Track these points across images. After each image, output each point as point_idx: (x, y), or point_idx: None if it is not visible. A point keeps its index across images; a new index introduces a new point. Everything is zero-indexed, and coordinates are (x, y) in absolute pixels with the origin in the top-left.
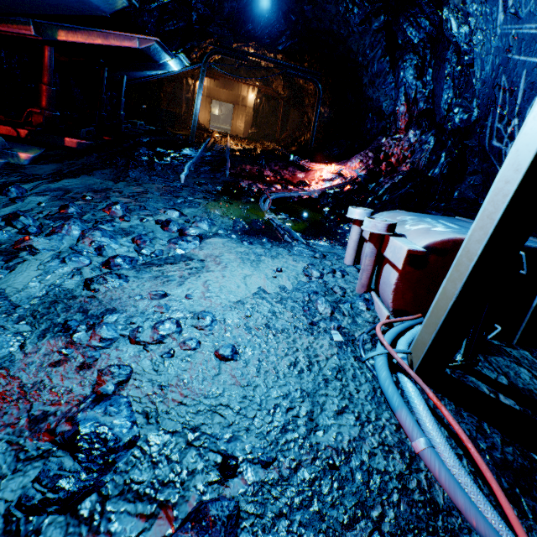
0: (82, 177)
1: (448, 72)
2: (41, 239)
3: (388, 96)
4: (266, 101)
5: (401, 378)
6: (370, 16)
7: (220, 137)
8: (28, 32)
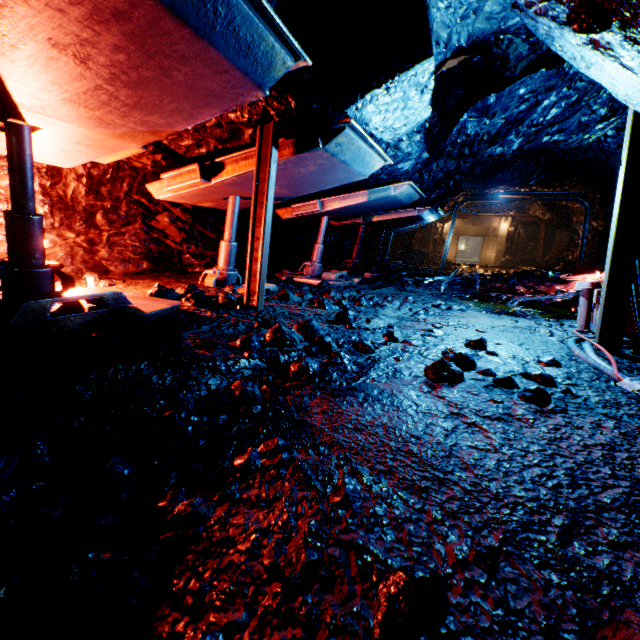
0: (384, 289)
1: None
2: (387, 303)
3: None
4: (522, 227)
5: (582, 345)
6: None
7: (467, 267)
8: (359, 221)
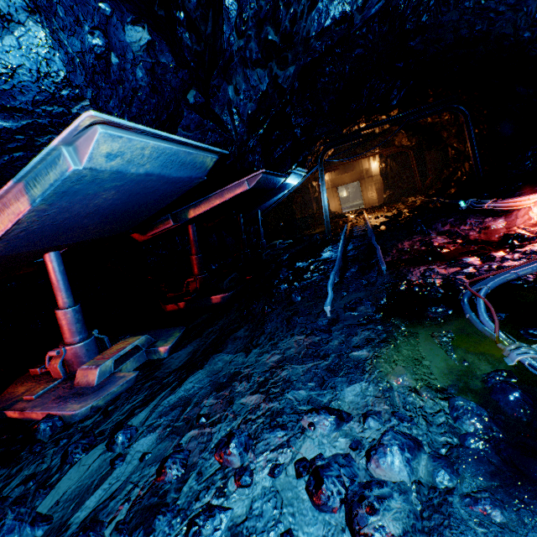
0: (210, 360)
1: None
2: None
3: None
4: (391, 160)
5: None
6: None
7: (355, 216)
8: (169, 225)
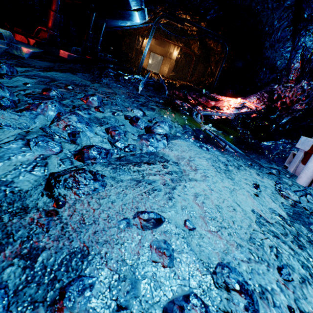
0: (67, 73)
1: None
2: (8, 113)
3: (283, 56)
4: (184, 57)
5: None
6: None
7: (153, 74)
8: None
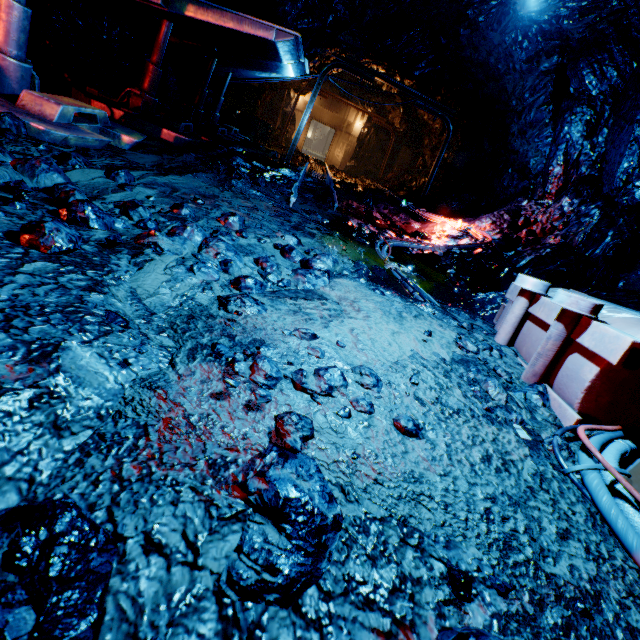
0: (187, 176)
1: (636, 136)
2: (165, 238)
3: (539, 151)
4: (375, 132)
5: (623, 507)
6: (541, 54)
7: (315, 163)
8: None
